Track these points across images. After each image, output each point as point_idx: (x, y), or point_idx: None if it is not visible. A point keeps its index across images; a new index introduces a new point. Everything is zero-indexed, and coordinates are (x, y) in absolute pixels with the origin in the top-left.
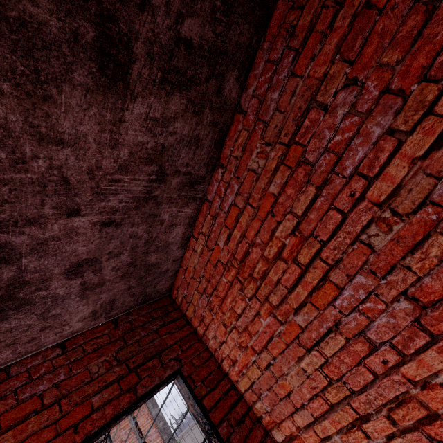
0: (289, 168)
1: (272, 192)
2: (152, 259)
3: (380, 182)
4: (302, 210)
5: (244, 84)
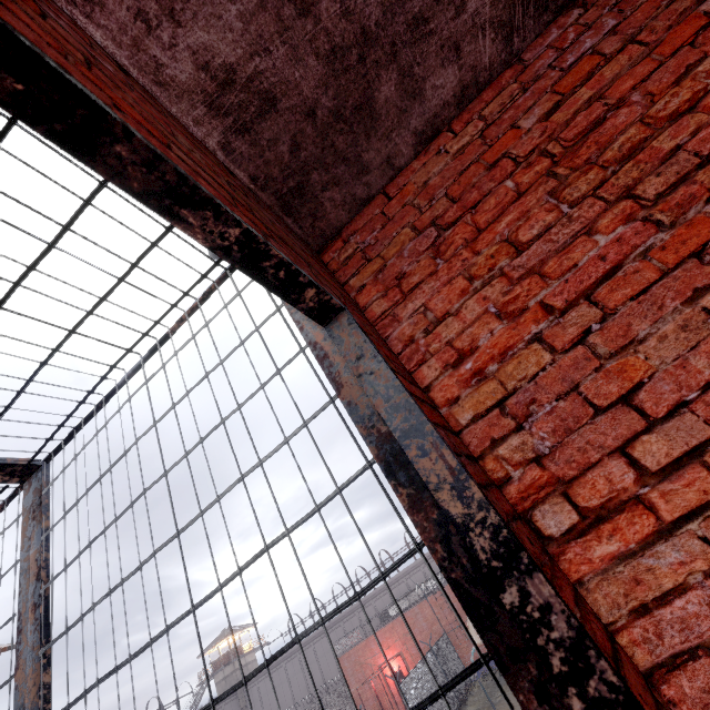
0: None
1: (702, 14)
2: (382, 92)
3: None
4: None
5: None
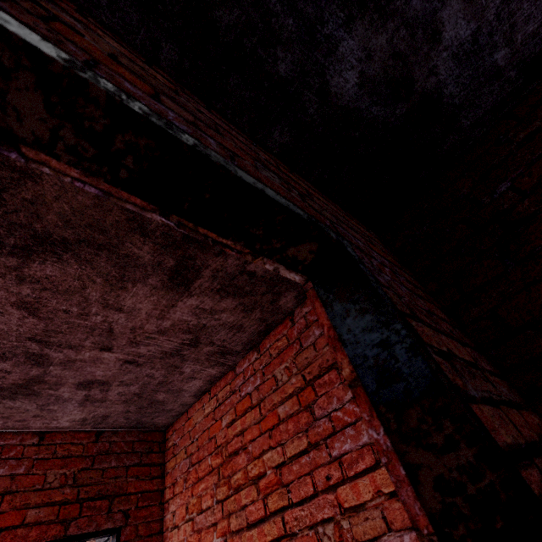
0: (300, 404)
1: (279, 413)
2: (160, 397)
3: (351, 486)
4: (291, 454)
5: (303, 300)
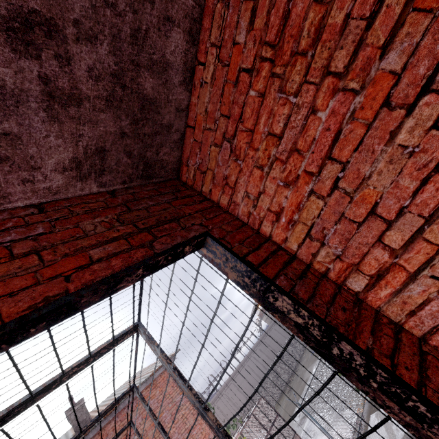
0: None
1: None
2: (147, 87)
3: None
4: None
5: None
